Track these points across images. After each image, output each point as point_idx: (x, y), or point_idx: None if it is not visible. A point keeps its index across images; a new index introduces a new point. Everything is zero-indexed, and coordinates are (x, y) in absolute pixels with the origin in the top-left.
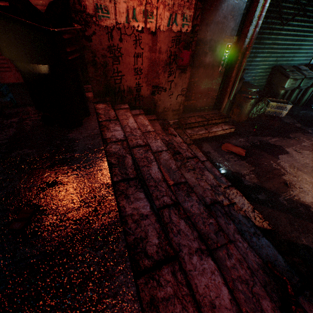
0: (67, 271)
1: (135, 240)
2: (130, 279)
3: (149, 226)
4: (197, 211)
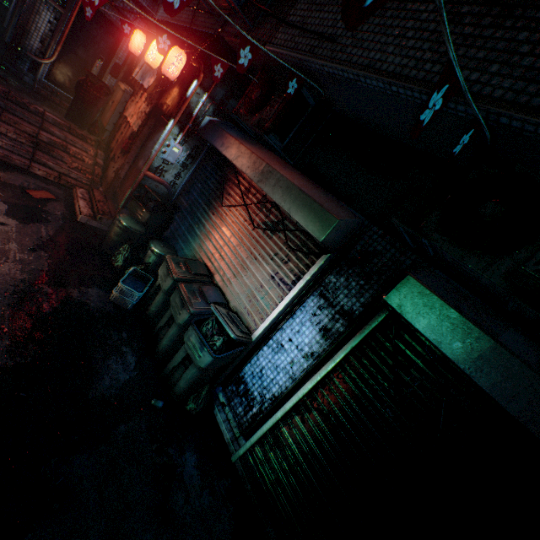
0: None
1: None
2: None
3: None
4: None
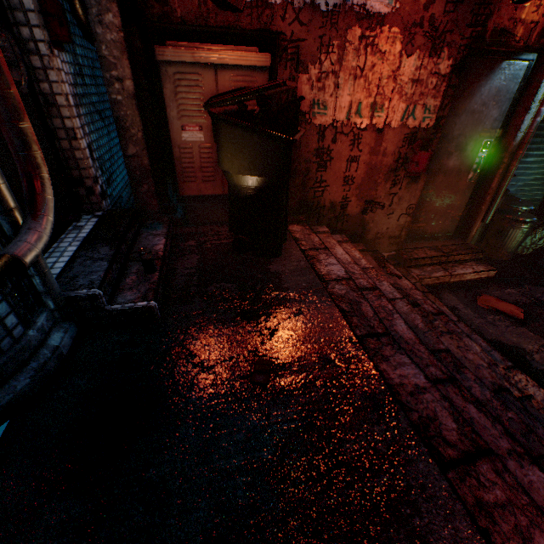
0: (343, 445)
1: (420, 420)
2: (434, 469)
3: (434, 403)
4: (481, 396)
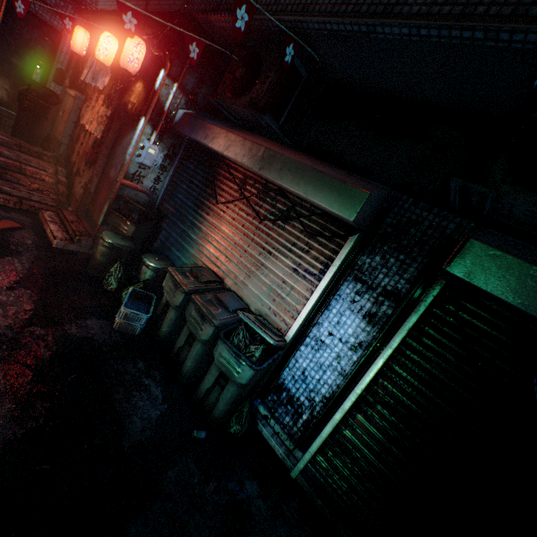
0: None
1: None
2: None
3: None
4: None
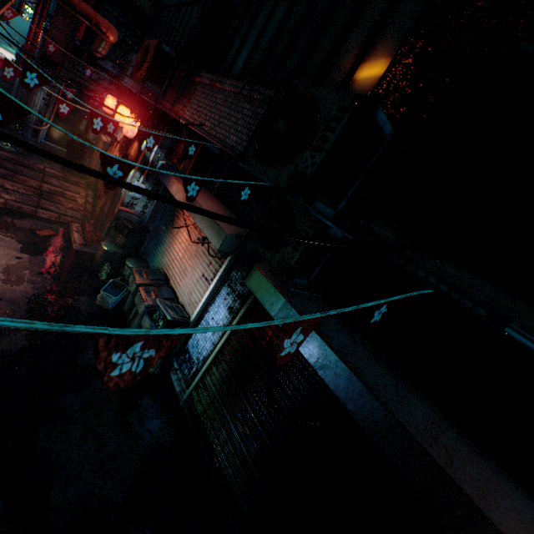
0: None
1: None
2: None
3: None
4: None
